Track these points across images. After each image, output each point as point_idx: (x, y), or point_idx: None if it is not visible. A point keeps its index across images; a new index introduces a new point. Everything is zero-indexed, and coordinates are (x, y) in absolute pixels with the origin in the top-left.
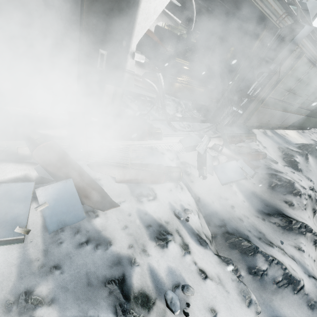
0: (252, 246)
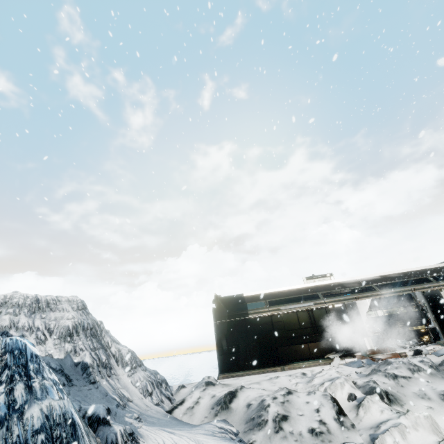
0: (443, 359)
